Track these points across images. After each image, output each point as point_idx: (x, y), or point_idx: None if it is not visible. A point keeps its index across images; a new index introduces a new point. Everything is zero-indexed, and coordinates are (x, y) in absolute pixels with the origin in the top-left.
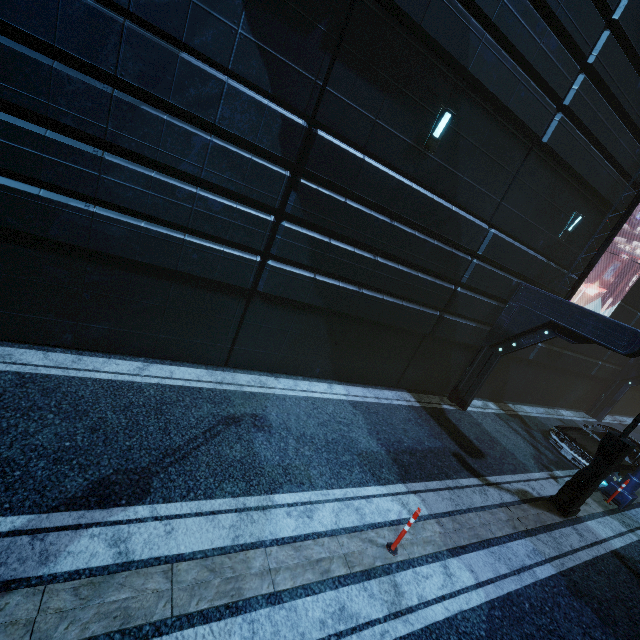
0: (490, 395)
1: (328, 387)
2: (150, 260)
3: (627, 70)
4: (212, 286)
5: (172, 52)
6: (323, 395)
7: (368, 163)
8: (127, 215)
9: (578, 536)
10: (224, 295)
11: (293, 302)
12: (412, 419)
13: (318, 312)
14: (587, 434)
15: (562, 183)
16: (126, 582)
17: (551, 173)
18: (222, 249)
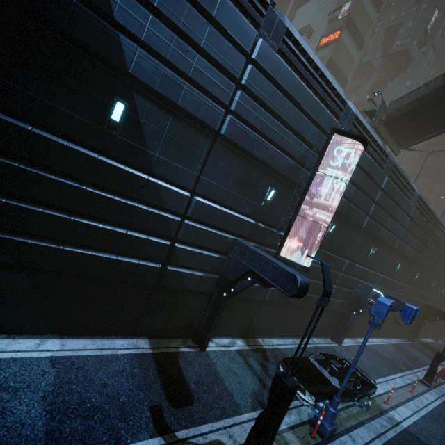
0: (240, 332)
1: (36, 343)
2: None
3: (275, 93)
4: None
5: None
6: (17, 354)
7: (36, 133)
8: None
9: None
10: None
11: None
12: (127, 369)
13: (14, 268)
14: (309, 363)
15: (251, 165)
16: None
17: (239, 157)
18: None
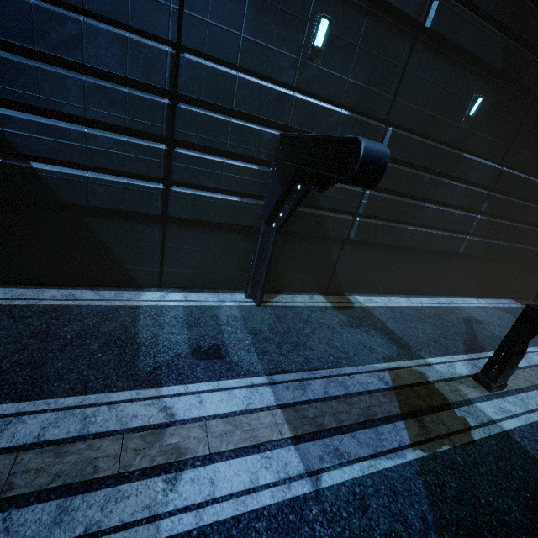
0: None
1: (477, 301)
2: (425, 246)
3: None
4: (438, 254)
5: (461, 155)
6: (480, 305)
7: (523, 177)
8: (422, 228)
9: None
10: (441, 257)
11: (468, 255)
12: None
13: (478, 259)
14: None
15: None
16: (518, 373)
17: None
18: (452, 235)
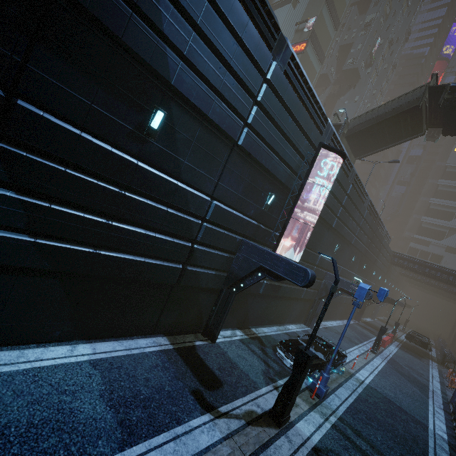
0: (238, 324)
1: (69, 349)
2: None
3: (281, 110)
4: None
5: None
6: (56, 361)
7: (86, 138)
8: None
9: (288, 444)
10: None
11: (11, 267)
12: (160, 364)
13: (49, 274)
14: (299, 343)
15: (258, 173)
16: None
17: (250, 166)
18: None
